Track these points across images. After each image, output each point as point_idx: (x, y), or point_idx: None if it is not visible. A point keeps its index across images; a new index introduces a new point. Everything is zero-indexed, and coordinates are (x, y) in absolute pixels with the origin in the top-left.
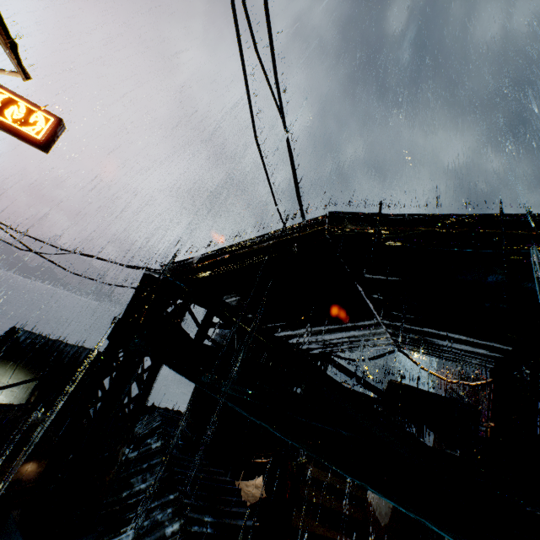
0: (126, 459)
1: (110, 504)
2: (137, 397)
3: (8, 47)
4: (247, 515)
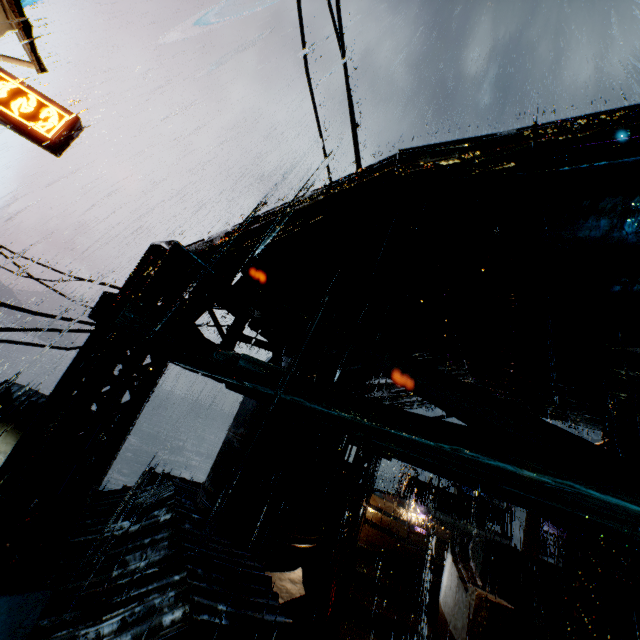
0: (123, 533)
1: (94, 585)
2: (126, 403)
3: (21, 28)
4: (278, 610)
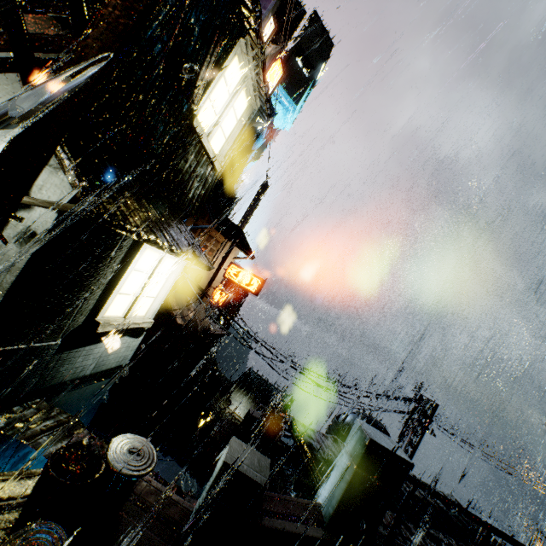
0: None
1: None
2: None
3: (245, 254)
4: None
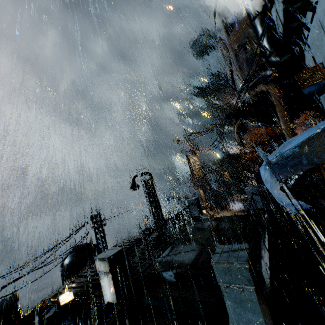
0: None
1: None
2: None
3: None
4: None
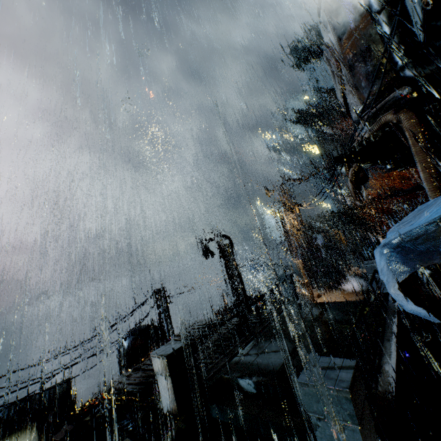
0: None
1: None
2: None
3: None
4: None
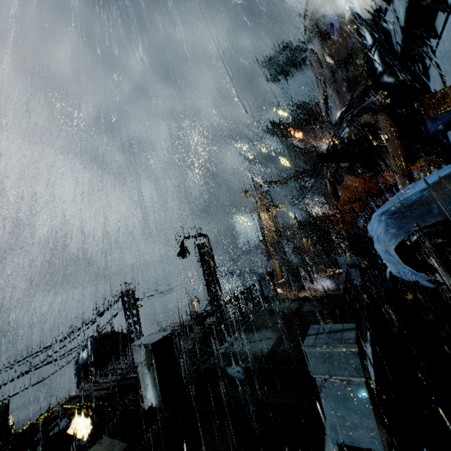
0: None
1: None
2: None
3: None
4: None
